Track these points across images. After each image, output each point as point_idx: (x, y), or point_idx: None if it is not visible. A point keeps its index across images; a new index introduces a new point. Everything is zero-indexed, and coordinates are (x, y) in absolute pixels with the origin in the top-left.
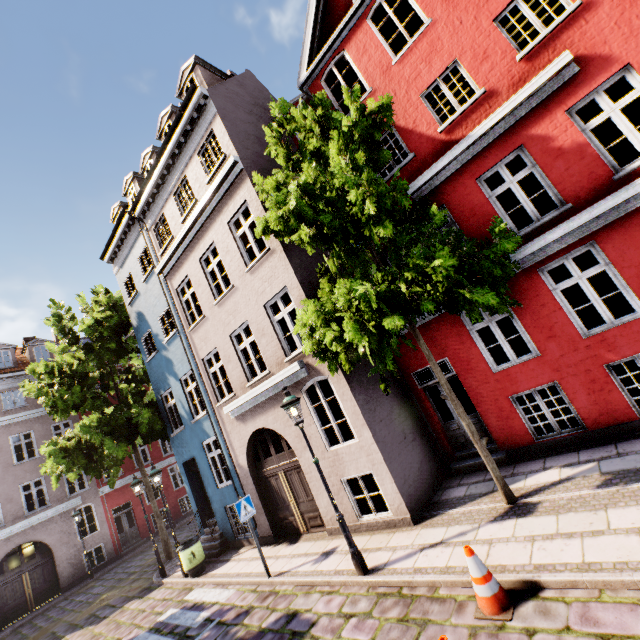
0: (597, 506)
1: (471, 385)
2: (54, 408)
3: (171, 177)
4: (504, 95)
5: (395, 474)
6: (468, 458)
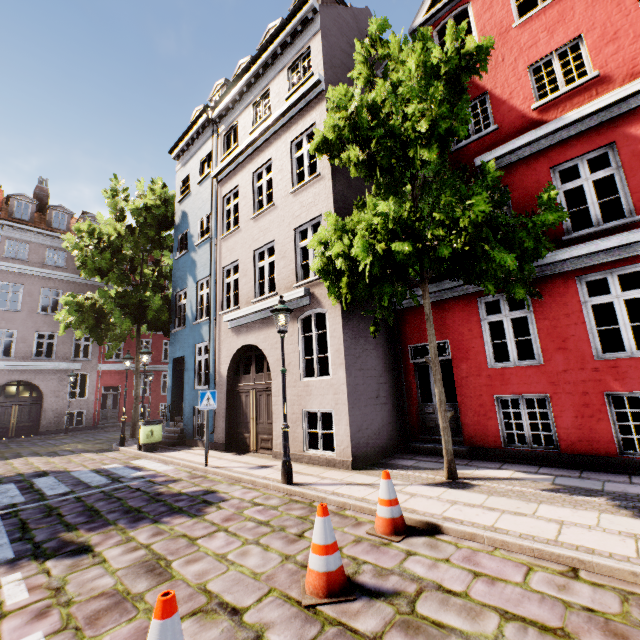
0: (532, 500)
1: (461, 373)
2: (83, 265)
3: (256, 87)
4: (617, 84)
5: (353, 419)
6: (430, 442)
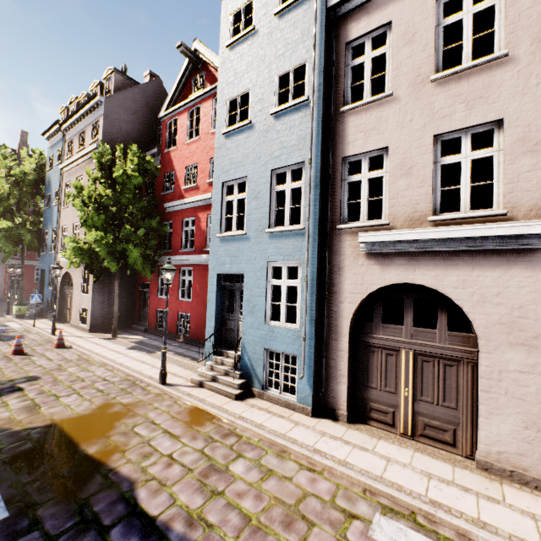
0: (117, 343)
1: (151, 298)
2: None
3: (81, 124)
4: (200, 192)
5: (94, 313)
6: (140, 325)
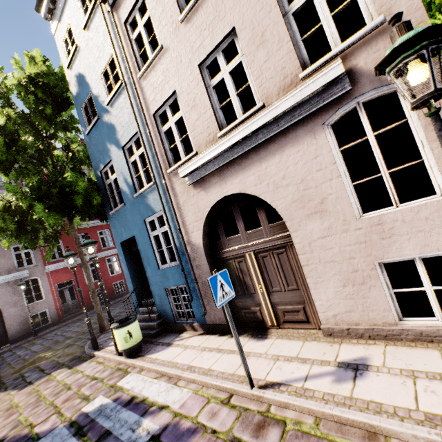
0: None
1: None
2: None
3: None
4: None
5: None
6: None
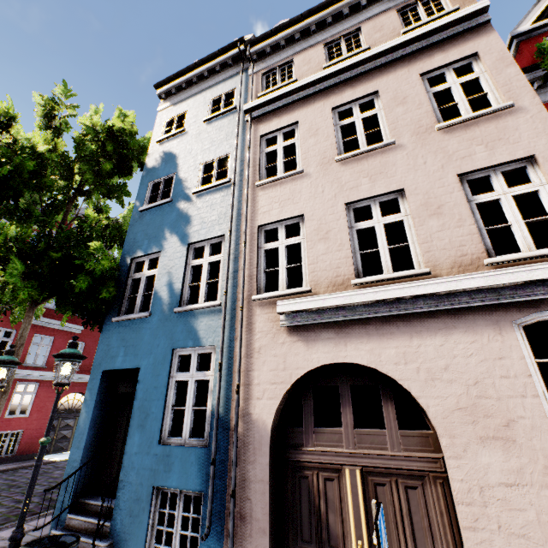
0: None
1: None
2: None
3: (333, 27)
4: None
5: None
6: None
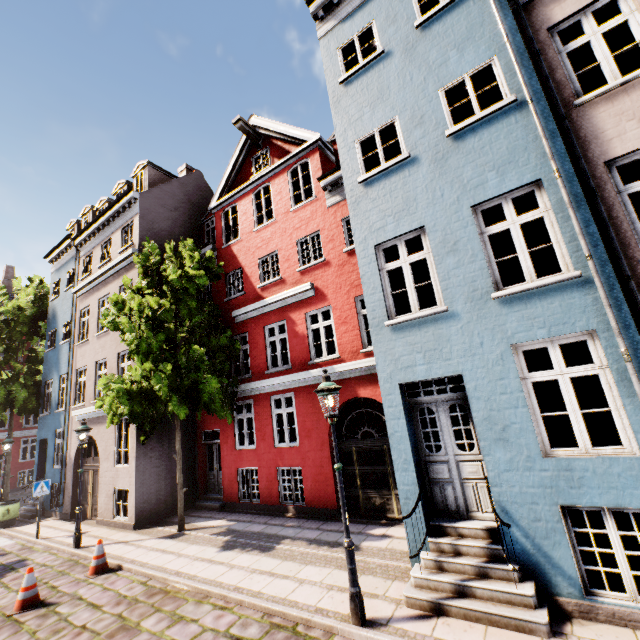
0: (195, 542)
1: (224, 452)
2: None
3: (104, 232)
4: (288, 286)
5: (139, 495)
6: (209, 500)
